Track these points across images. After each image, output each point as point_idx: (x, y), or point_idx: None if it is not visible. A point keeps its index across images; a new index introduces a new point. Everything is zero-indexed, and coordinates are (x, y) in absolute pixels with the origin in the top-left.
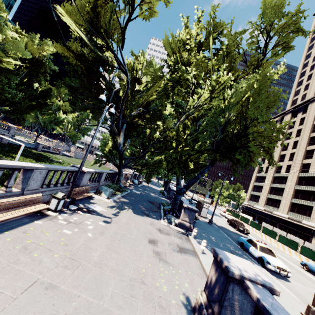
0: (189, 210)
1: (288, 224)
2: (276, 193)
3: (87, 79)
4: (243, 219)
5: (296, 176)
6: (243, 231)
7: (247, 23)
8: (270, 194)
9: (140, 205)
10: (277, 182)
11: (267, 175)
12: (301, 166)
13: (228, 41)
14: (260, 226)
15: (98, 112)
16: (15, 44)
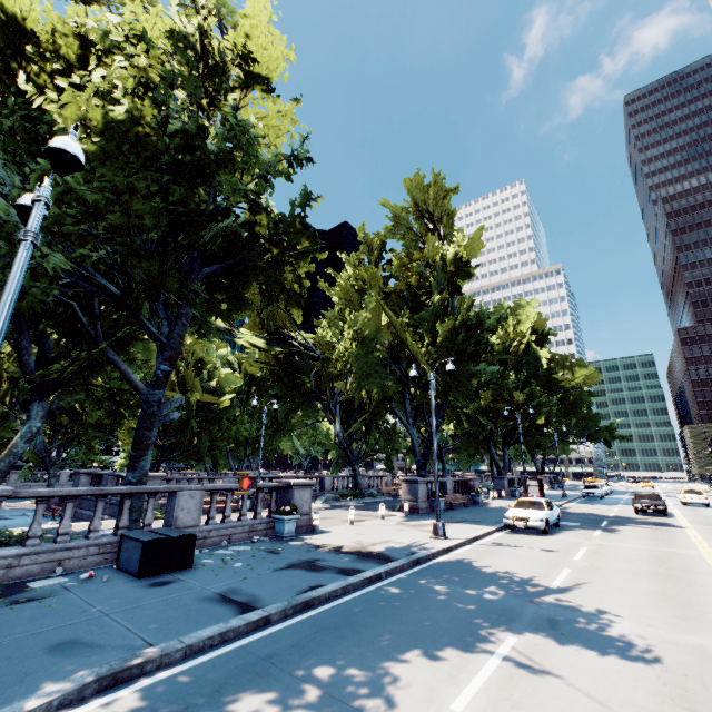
0: (408, 483)
1: None
2: None
3: (279, 381)
4: None
5: None
6: (643, 510)
7: (407, 212)
8: None
9: (376, 506)
10: None
11: None
12: None
13: (357, 275)
14: None
15: (307, 407)
16: (229, 380)
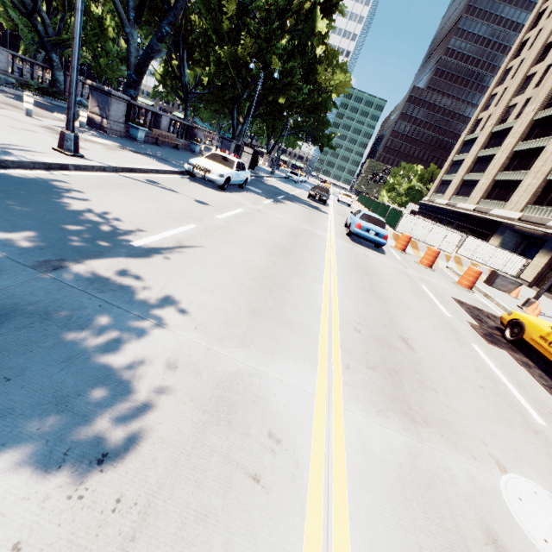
0: (99, 92)
1: (469, 221)
2: (479, 169)
3: None
4: (365, 201)
5: (527, 122)
6: (313, 197)
7: None
8: (471, 172)
9: None
10: (491, 146)
11: (481, 133)
12: (551, 94)
13: None
14: (372, 203)
15: None
16: None
